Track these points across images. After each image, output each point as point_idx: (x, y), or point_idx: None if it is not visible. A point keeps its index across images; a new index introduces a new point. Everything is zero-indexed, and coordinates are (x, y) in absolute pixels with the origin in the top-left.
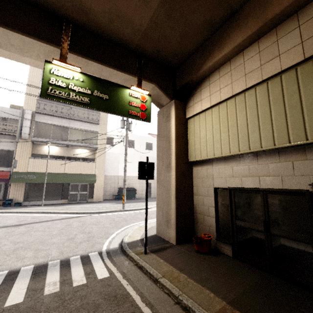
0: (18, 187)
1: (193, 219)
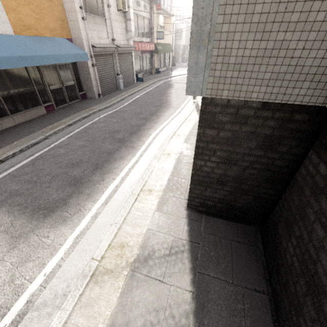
0: (156, 57)
1: None
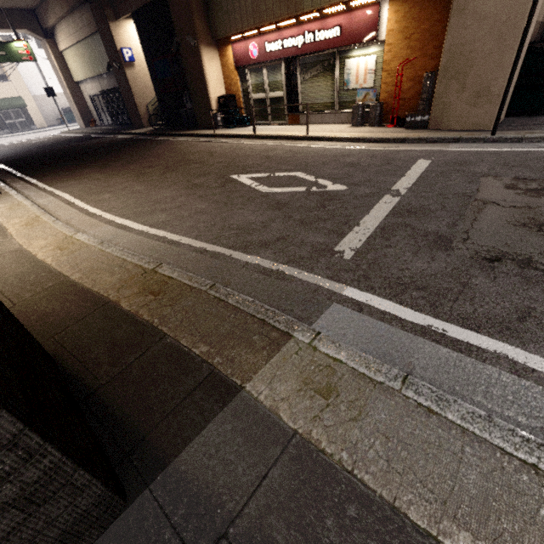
0: None
1: (92, 115)
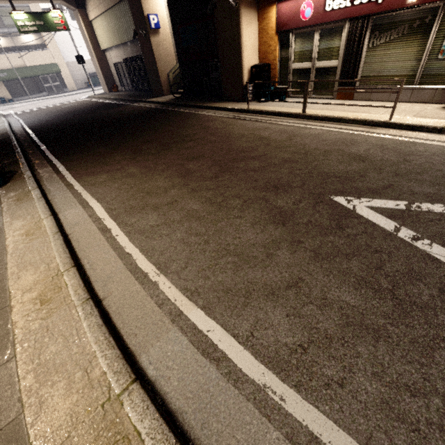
0: None
1: (114, 81)
